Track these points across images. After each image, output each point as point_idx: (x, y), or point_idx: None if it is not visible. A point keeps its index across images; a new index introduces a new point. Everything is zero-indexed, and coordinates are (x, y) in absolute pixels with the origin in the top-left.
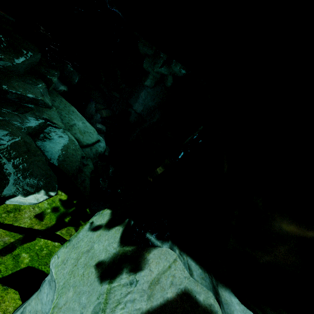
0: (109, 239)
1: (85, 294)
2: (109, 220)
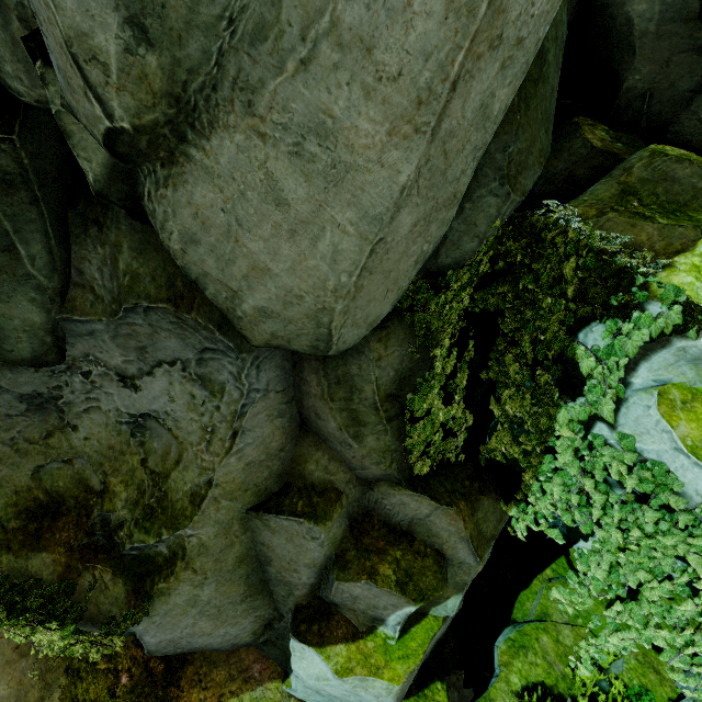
0: None
1: None
2: None
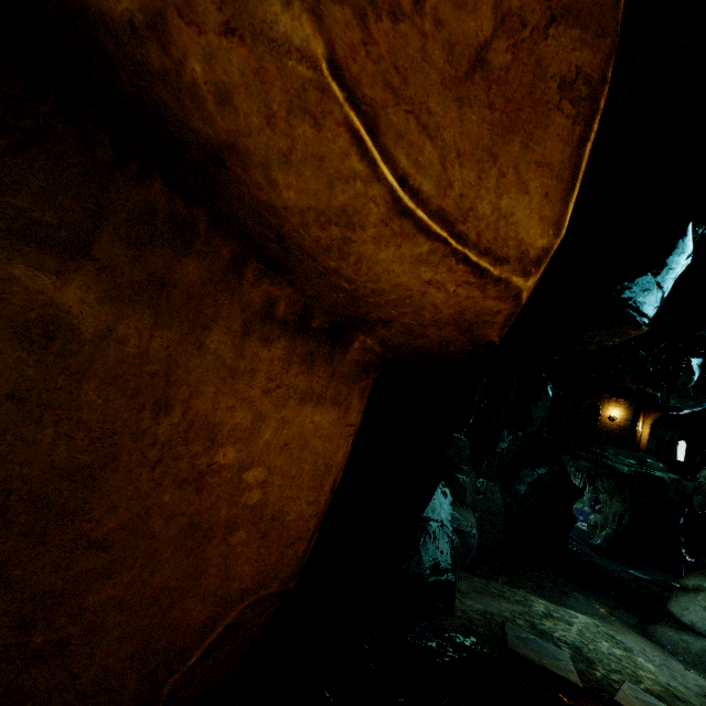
0: None
1: None
2: None
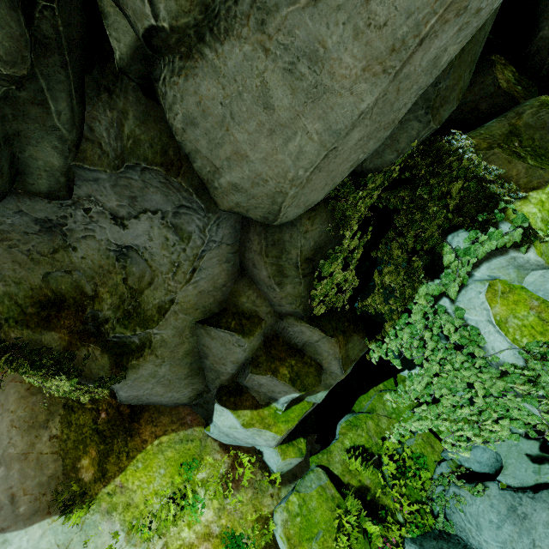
0: (530, 445)
1: (524, 464)
2: (525, 433)
